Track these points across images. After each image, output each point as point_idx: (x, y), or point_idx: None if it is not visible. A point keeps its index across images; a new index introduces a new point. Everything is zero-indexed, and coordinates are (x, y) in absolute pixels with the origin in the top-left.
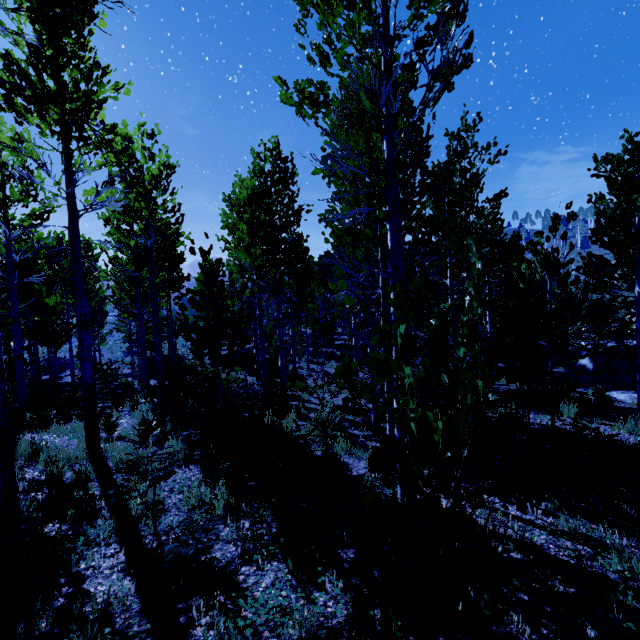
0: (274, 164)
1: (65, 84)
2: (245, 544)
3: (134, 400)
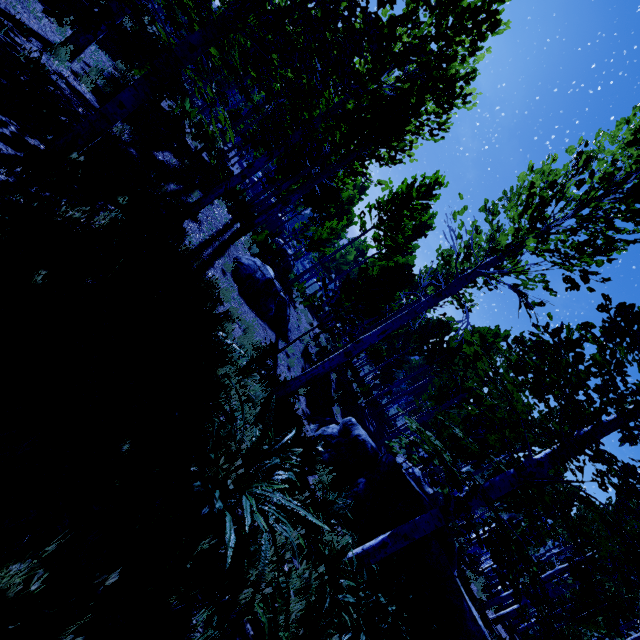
0: None
1: None
2: None
3: None
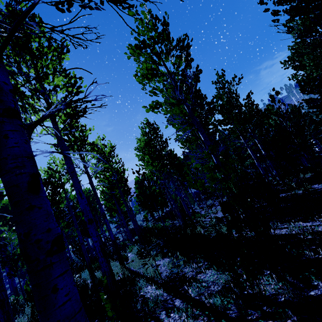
0: (149, 128)
1: (77, 137)
2: (196, 270)
3: (130, 246)
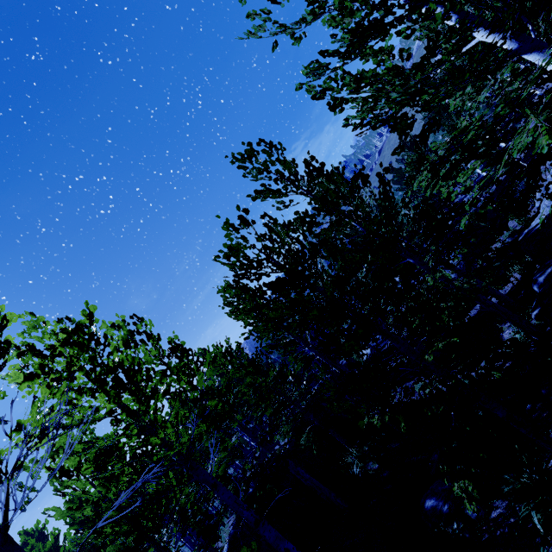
0: None
1: None
2: None
3: None
